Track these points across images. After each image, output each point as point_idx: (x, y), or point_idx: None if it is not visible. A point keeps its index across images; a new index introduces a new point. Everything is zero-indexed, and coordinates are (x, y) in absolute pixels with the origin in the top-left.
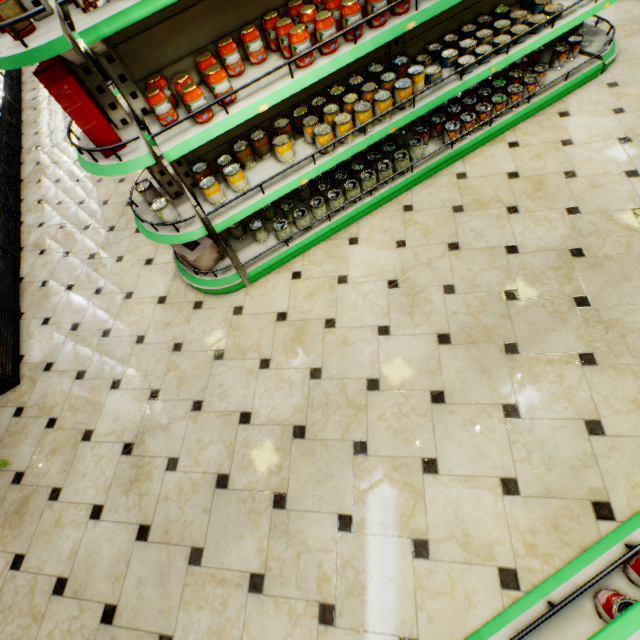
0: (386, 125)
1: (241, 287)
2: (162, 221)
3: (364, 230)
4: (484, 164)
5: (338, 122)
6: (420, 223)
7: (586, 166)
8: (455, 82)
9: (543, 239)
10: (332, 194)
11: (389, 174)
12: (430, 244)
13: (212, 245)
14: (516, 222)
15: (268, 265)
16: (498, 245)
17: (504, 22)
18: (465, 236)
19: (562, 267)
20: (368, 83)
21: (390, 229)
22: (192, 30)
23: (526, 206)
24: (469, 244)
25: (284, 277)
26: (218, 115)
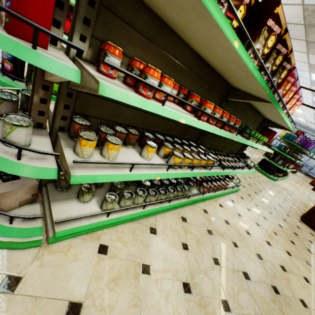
0: (200, 171)
1: (34, 245)
2: (3, 136)
3: (160, 224)
4: (213, 209)
5: (186, 156)
6: (193, 233)
7: (251, 231)
8: (221, 169)
9: (257, 272)
10: (152, 191)
11: (181, 194)
12: (203, 253)
13: (34, 185)
14: (240, 254)
15: (82, 229)
16: (238, 269)
17: (228, 158)
18: (220, 254)
19: (275, 300)
20: (193, 147)
21: (176, 230)
22: (149, 55)
23: (240, 244)
24: (224, 262)
25: (90, 247)
26: (154, 100)
